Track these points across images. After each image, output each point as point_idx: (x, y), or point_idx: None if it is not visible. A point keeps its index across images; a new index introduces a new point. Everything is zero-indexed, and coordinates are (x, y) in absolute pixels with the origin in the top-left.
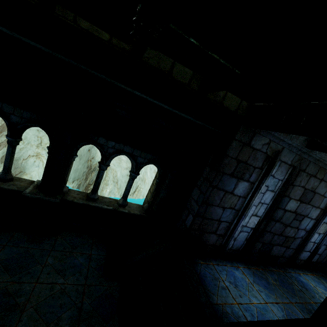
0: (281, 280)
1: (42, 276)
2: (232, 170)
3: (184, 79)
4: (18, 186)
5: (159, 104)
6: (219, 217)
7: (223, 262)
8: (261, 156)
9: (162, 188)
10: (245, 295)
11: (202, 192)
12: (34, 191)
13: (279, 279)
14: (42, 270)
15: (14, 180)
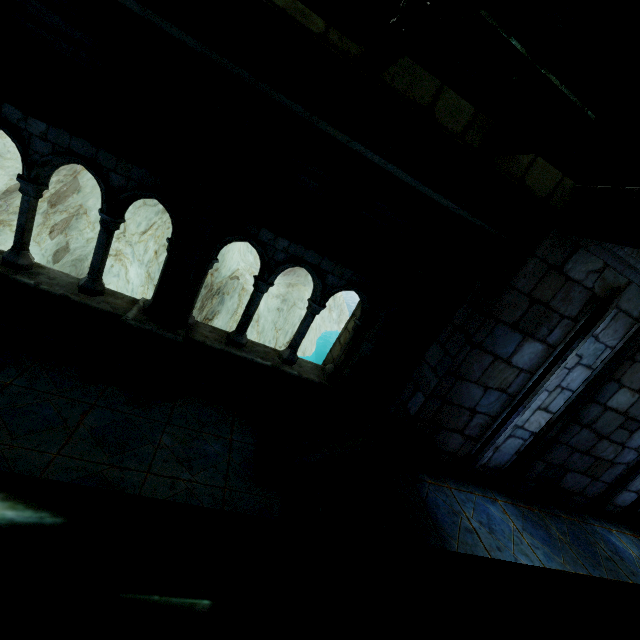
0: (575, 535)
1: (155, 463)
2: (516, 317)
3: (455, 125)
4: (113, 305)
5: (393, 172)
6: (474, 404)
7: (467, 486)
8: (580, 295)
9: (366, 339)
10: (507, 549)
11: (449, 353)
12: (141, 317)
13: (570, 532)
14: (155, 454)
15: (106, 293)
